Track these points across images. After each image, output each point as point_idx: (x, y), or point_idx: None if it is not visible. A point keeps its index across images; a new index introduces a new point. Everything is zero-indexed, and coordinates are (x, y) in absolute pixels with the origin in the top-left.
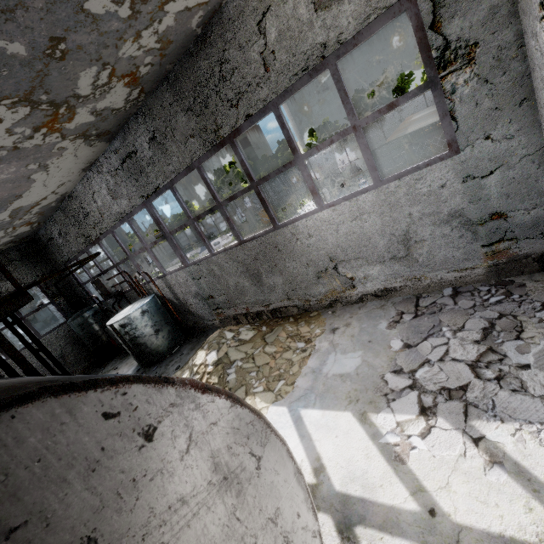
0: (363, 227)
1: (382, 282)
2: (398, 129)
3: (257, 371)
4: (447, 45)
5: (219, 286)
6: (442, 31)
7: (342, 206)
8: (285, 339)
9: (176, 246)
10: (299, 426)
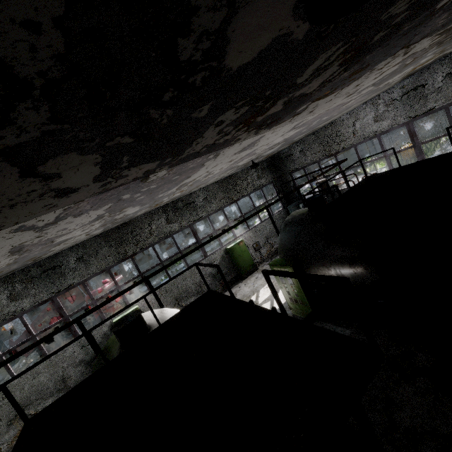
0: None
1: None
2: None
3: None
4: None
5: None
6: None
7: None
8: None
9: (422, 152)
10: None
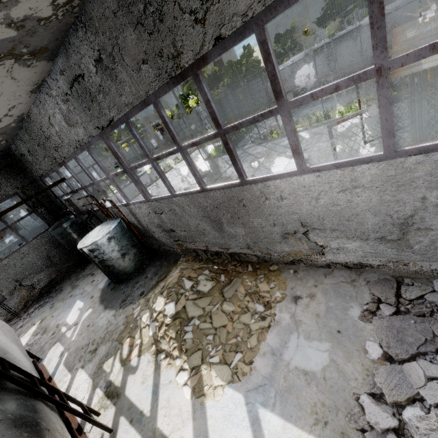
0: (352, 201)
1: (358, 257)
2: (396, 52)
3: (214, 335)
4: None
5: (180, 224)
6: None
7: (330, 174)
8: (243, 296)
9: (136, 181)
10: (257, 432)
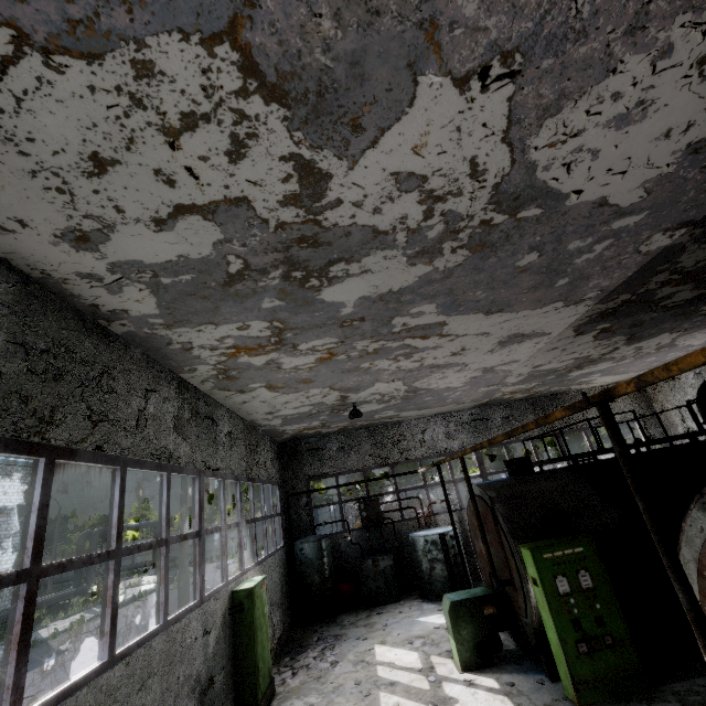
0: None
1: None
2: None
3: None
4: (650, 435)
5: None
6: (648, 431)
7: None
8: None
9: None
10: None
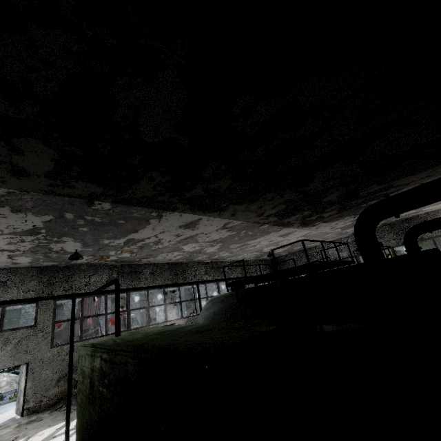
0: None
1: None
2: None
3: None
4: None
5: None
6: None
7: None
8: None
9: None
10: None
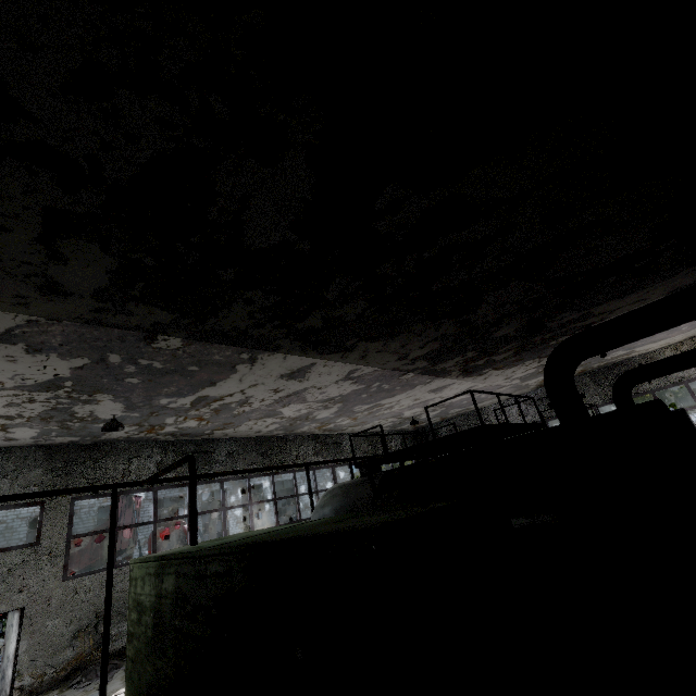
0: None
1: None
2: None
3: None
4: None
5: None
6: None
7: None
8: None
9: None
10: None
